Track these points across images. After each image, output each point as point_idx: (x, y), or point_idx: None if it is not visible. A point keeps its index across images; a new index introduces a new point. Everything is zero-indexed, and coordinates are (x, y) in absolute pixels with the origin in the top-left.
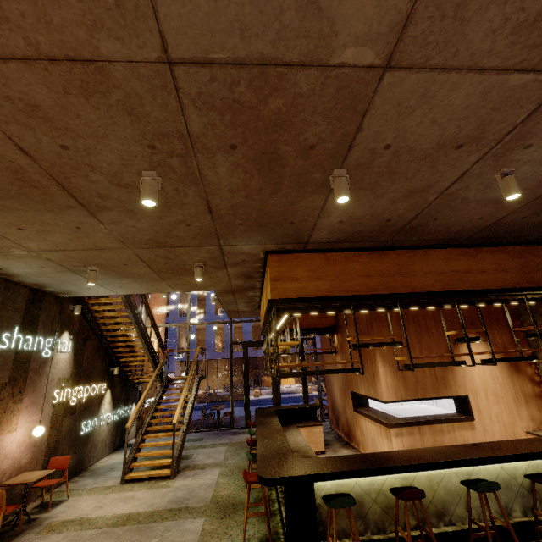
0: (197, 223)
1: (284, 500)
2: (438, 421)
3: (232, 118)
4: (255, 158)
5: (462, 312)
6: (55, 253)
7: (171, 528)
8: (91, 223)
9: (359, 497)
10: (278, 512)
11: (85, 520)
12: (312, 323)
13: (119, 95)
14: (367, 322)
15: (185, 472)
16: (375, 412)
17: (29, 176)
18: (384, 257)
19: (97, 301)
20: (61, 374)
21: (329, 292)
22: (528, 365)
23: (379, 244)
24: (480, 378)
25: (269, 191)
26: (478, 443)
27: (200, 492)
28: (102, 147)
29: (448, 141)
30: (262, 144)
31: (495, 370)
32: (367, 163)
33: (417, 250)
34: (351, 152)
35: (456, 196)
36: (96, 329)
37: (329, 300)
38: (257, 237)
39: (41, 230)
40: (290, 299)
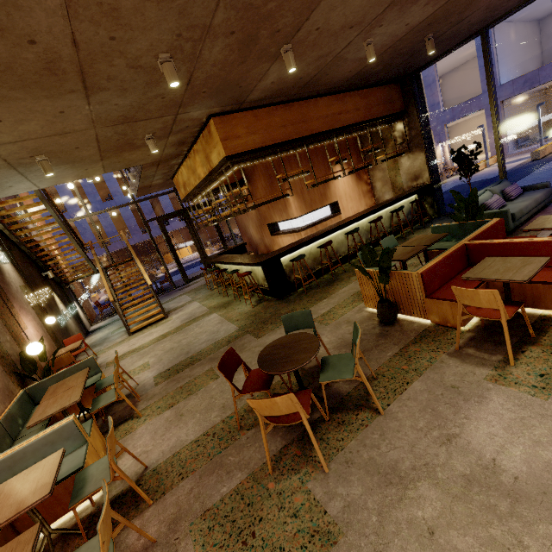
0: (172, 95)
1: (267, 275)
2: (324, 220)
3: (242, 14)
4: (242, 40)
5: (332, 146)
6: (11, 146)
7: (199, 323)
8: (78, 105)
9: (302, 259)
10: (255, 293)
11: (133, 350)
12: (225, 181)
13: (182, 1)
14: (275, 166)
15: (171, 313)
16: (287, 230)
17: (59, 65)
18: (292, 109)
19: (3, 204)
20: (18, 283)
21: (263, 143)
22: (365, 174)
23: (289, 98)
24: (343, 188)
25: (238, 63)
26: (348, 217)
27: (197, 311)
28: (142, 37)
29: (347, 24)
30: (251, 30)
31: (350, 182)
32: (303, 40)
33: (311, 100)
34: (298, 33)
35: (342, 58)
36: (12, 237)
37: (265, 149)
38: (210, 102)
39: (19, 120)
40: (240, 154)
